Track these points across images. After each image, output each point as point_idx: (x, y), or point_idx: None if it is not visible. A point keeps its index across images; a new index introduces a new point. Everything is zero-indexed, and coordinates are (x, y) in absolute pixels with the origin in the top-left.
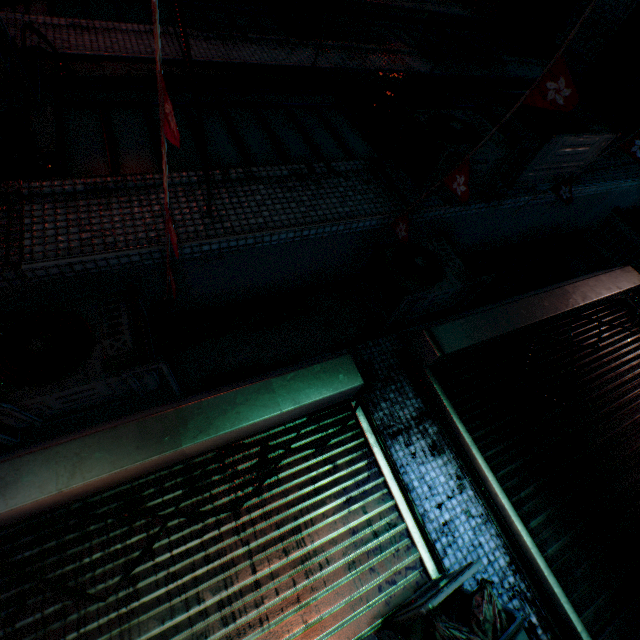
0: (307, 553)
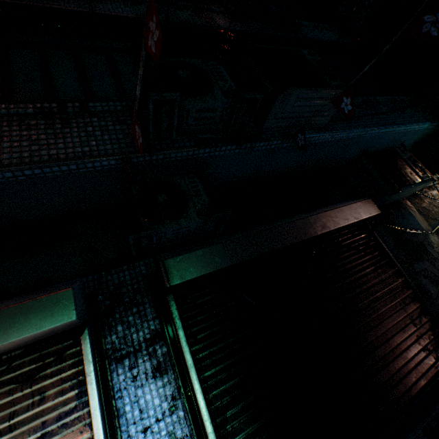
0: None
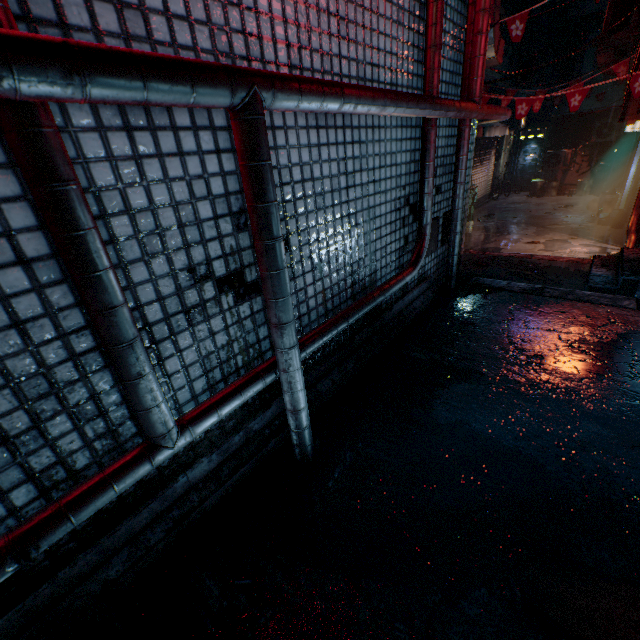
0: None
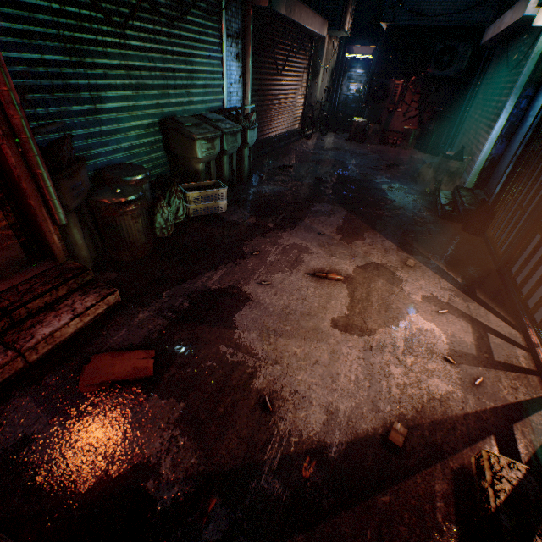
0: (193, 70)
